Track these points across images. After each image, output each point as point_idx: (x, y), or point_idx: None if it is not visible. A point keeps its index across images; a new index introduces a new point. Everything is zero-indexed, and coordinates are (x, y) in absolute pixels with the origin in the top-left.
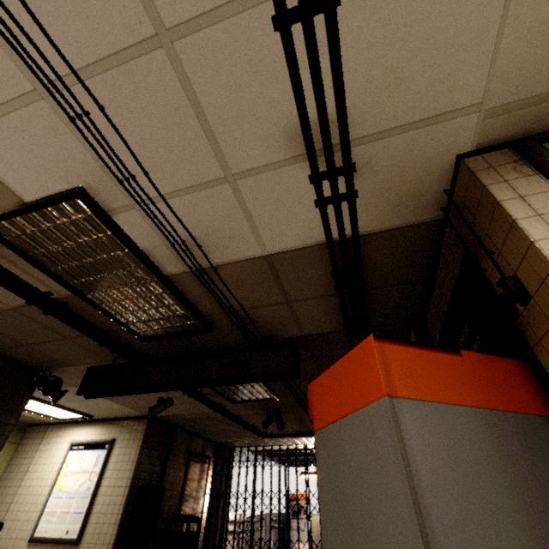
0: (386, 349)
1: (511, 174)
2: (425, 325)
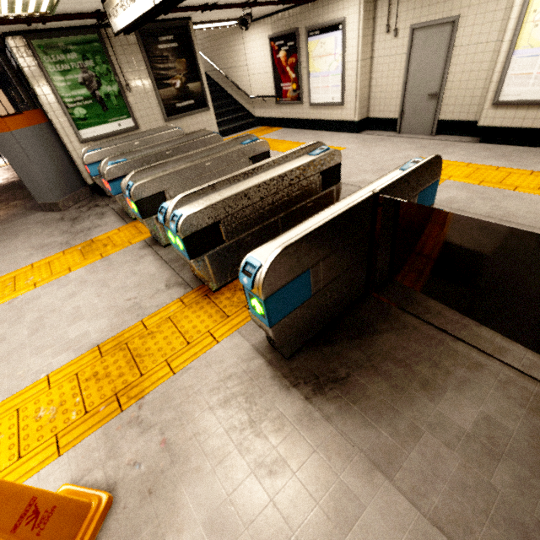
0: (5, 120)
1: (25, 54)
2: (6, 54)
